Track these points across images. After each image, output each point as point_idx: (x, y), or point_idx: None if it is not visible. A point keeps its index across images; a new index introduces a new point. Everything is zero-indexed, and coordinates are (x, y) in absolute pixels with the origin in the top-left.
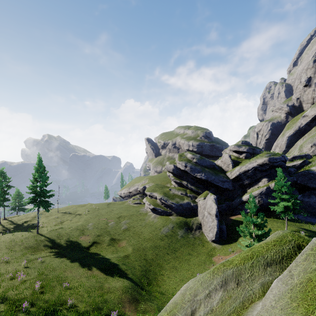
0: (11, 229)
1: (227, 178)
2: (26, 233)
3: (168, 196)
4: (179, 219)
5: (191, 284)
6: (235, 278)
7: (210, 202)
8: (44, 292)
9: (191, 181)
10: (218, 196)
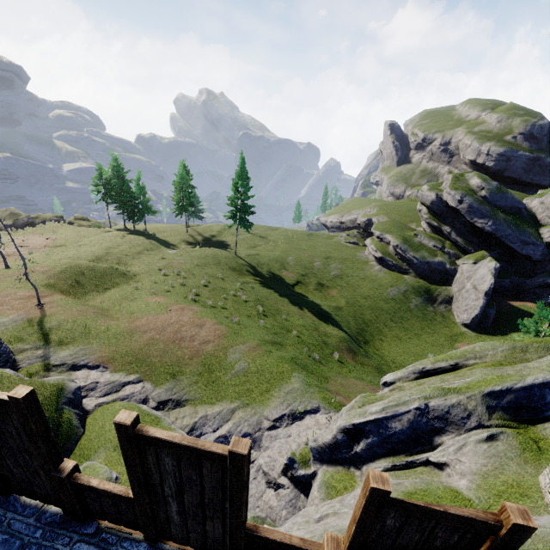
0: (201, 242)
1: (538, 239)
2: (224, 252)
3: (410, 245)
4: (418, 283)
5: (480, 344)
6: (520, 349)
7: (484, 272)
8: (266, 315)
9: (459, 229)
10: (503, 265)
